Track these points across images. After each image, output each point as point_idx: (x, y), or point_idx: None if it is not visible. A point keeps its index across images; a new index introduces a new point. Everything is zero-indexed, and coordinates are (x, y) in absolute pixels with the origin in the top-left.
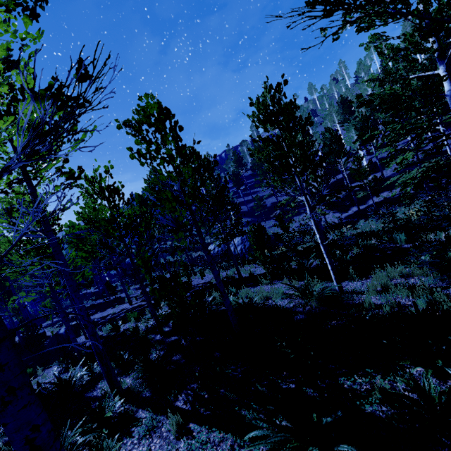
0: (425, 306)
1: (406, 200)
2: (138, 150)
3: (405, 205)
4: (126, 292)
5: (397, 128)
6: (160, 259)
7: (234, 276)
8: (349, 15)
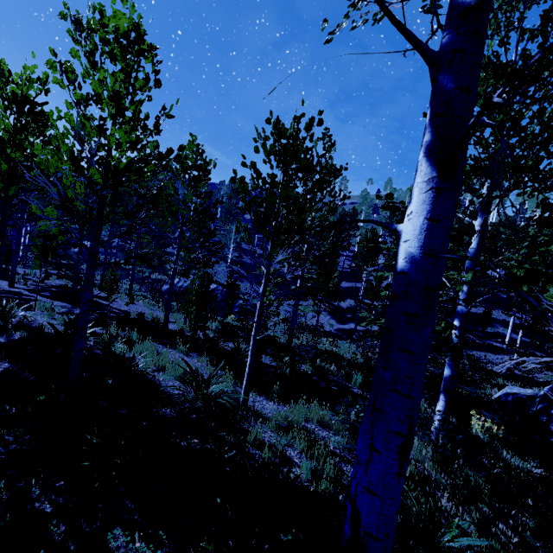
0: (308, 474)
1: None
2: (67, 63)
3: None
4: (14, 267)
5: None
6: (112, 257)
7: (160, 322)
8: (353, 9)
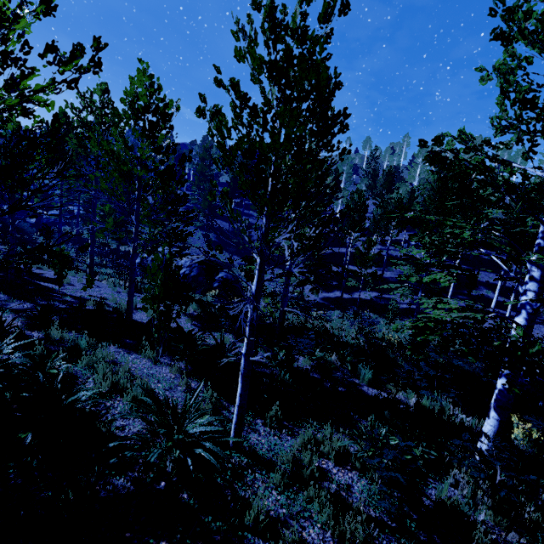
0: None
1: (390, 315)
2: None
3: (386, 318)
4: None
5: (447, 231)
6: (74, 228)
7: (123, 313)
8: None
